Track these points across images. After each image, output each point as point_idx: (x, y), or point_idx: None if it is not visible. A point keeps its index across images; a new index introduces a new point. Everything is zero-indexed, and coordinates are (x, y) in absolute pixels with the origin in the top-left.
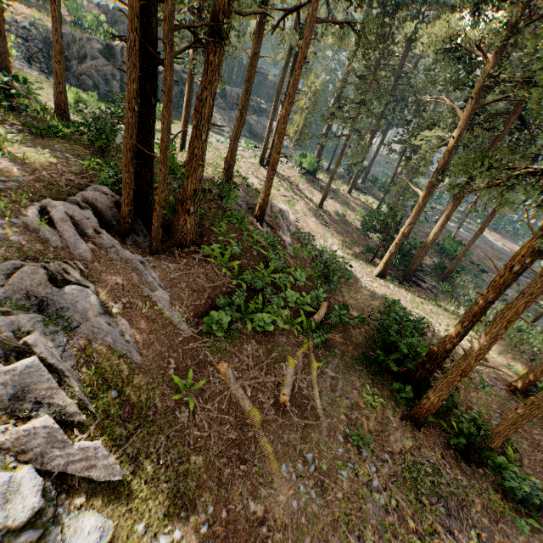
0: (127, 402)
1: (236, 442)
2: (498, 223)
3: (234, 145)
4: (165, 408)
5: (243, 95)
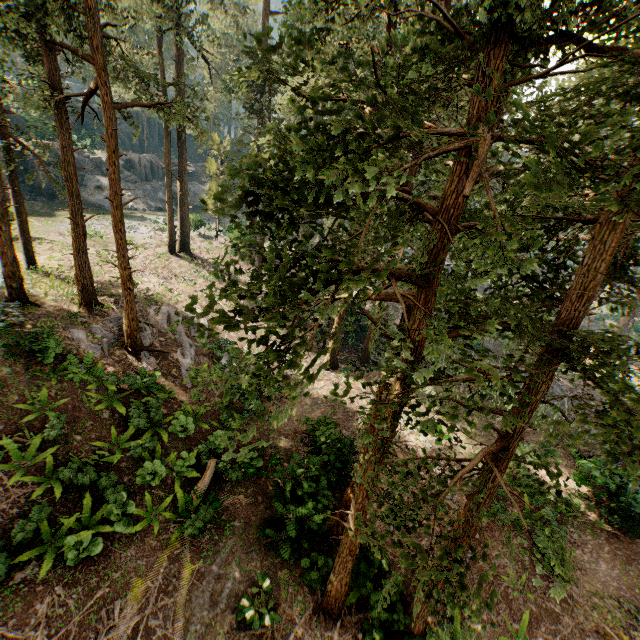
0: None
1: None
2: None
3: (80, 260)
4: None
5: (68, 198)
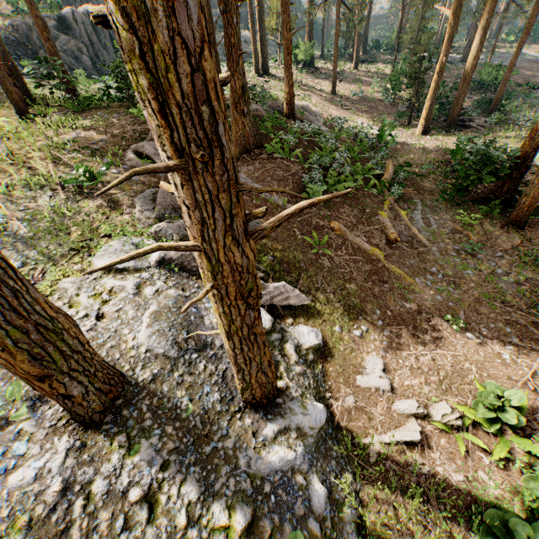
0: (282, 262)
1: (372, 272)
2: (536, 31)
3: None
4: (310, 260)
5: None
